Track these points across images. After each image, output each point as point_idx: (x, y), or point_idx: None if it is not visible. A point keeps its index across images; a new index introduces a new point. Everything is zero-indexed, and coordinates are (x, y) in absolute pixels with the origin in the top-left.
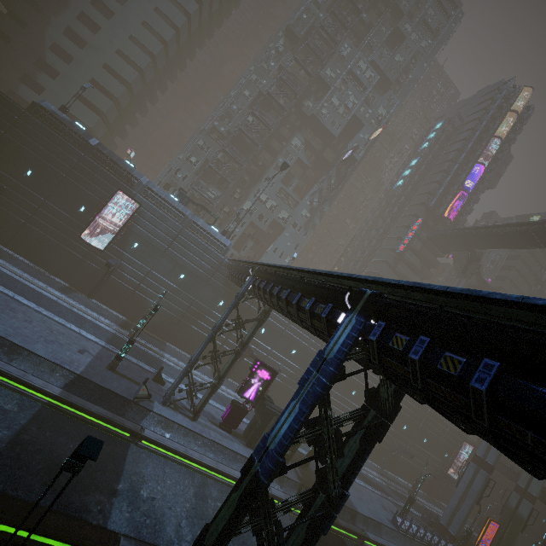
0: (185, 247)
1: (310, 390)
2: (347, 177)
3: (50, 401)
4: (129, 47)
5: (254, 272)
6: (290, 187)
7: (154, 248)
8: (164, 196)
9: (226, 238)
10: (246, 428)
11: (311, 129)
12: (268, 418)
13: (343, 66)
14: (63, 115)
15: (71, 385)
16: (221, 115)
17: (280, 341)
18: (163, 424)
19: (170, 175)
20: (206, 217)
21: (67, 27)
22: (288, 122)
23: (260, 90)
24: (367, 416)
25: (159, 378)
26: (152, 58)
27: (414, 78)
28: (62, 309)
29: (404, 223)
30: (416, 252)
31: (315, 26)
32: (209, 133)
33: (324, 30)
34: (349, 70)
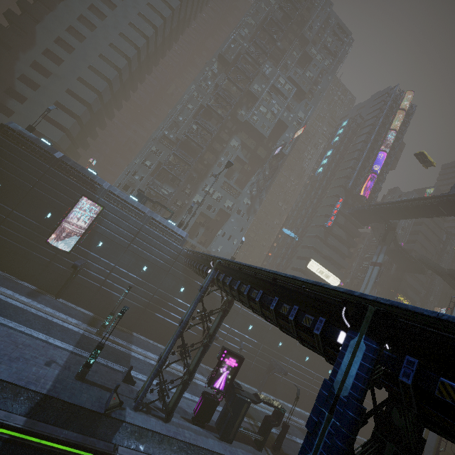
0: (146, 242)
1: (327, 442)
2: (278, 168)
3: (13, 435)
4: (88, 75)
5: (216, 265)
6: (232, 180)
7: (118, 245)
8: (124, 198)
9: (182, 229)
10: (218, 418)
11: (245, 132)
12: (239, 407)
13: (267, 82)
14: (30, 134)
15: (36, 408)
16: (170, 125)
17: (237, 319)
18: (136, 434)
19: (128, 177)
20: (162, 211)
21: (34, 61)
22: (226, 127)
23: (201, 103)
24: (384, 452)
25: (129, 378)
26: (108, 83)
27: (322, 88)
28: (29, 316)
29: (329, 202)
30: (341, 225)
31: (241, 53)
32: (160, 140)
33: (249, 55)
34: (271, 85)
